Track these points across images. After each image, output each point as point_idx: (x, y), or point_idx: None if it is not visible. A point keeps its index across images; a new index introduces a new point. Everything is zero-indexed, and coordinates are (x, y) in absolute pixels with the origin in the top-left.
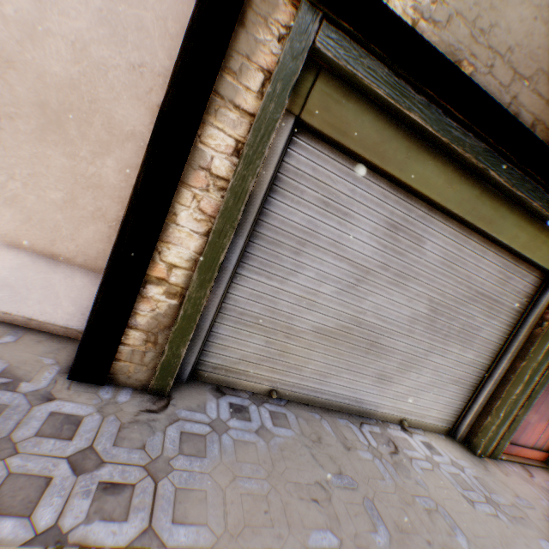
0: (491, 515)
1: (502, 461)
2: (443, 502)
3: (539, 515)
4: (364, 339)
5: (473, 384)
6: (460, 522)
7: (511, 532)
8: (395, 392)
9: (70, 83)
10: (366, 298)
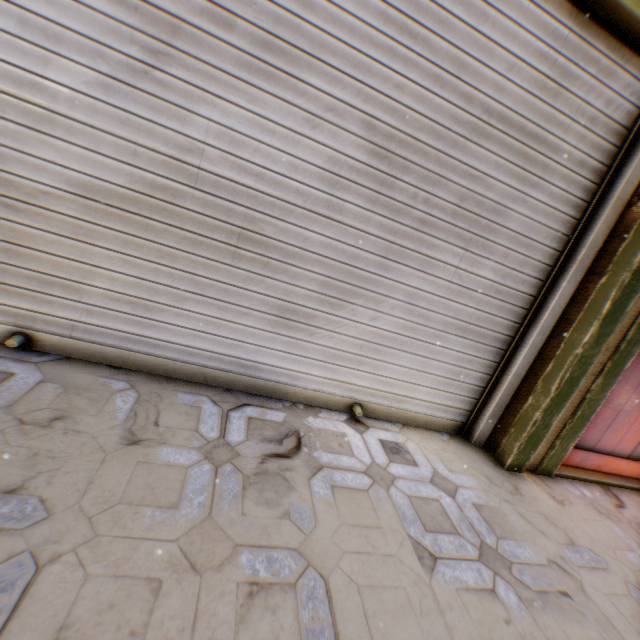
0: (476, 593)
1: (563, 480)
2: (334, 562)
3: (618, 585)
4: (217, 221)
5: (504, 337)
6: (350, 619)
7: (517, 637)
8: (326, 348)
9: None
10: (193, 110)
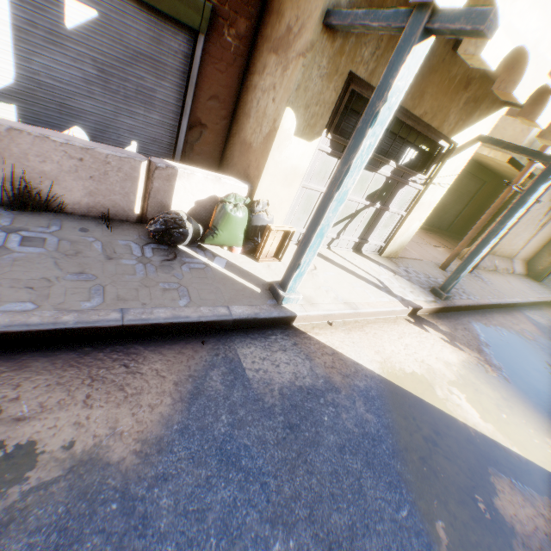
0: None
1: None
2: None
3: None
4: None
5: None
6: None
7: None
8: None
9: (547, 233)
10: None
